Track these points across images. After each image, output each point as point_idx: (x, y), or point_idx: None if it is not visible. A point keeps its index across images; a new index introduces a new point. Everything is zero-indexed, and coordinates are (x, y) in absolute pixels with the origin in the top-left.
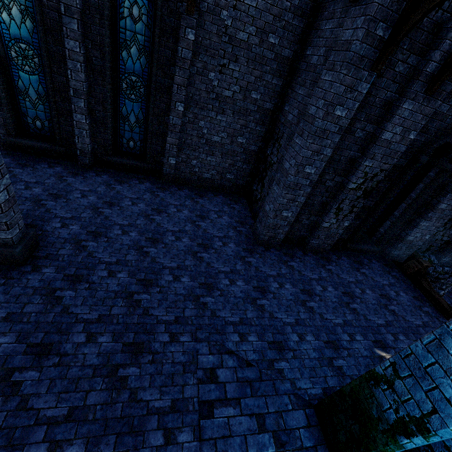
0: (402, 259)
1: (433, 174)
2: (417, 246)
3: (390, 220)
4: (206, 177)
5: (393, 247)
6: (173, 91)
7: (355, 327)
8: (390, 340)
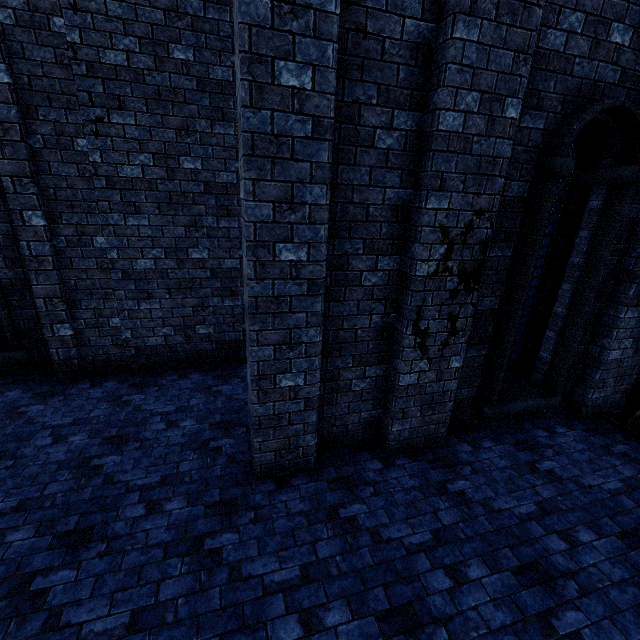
0: (618, 404)
1: (598, 202)
2: (635, 368)
3: (552, 328)
4: (155, 344)
5: (587, 384)
6: (6, 191)
7: None
8: None
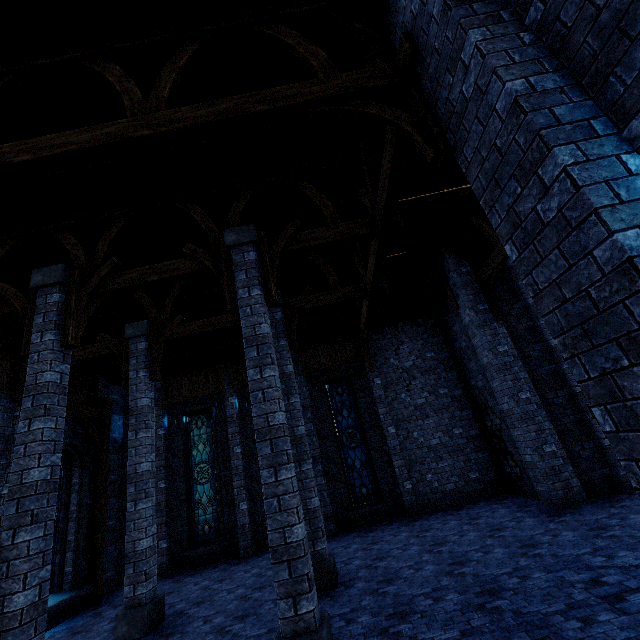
0: None
1: None
2: None
3: None
4: (450, 489)
5: None
6: (381, 421)
7: None
8: None
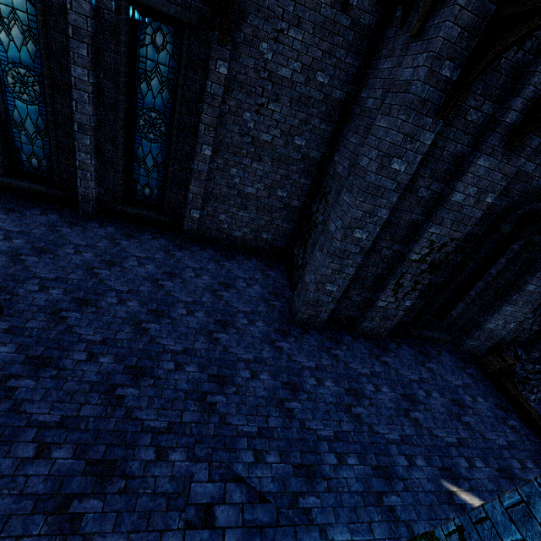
0: (481, 352)
1: (517, 247)
2: (499, 336)
3: (464, 302)
4: (237, 236)
5: (469, 336)
6: (199, 131)
7: (416, 446)
8: (463, 467)
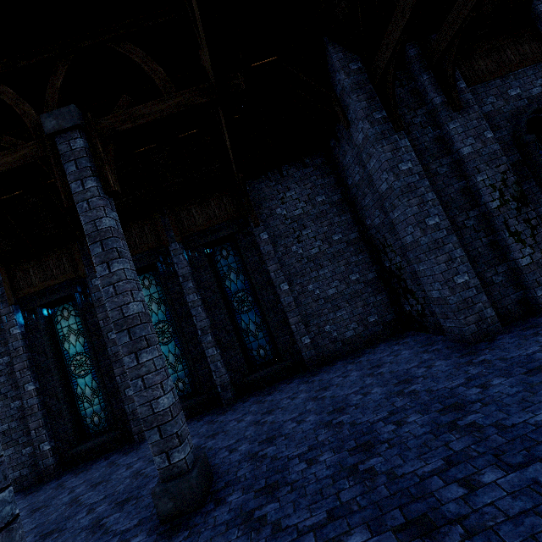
0: None
1: None
2: None
3: None
4: (350, 336)
5: None
6: (272, 279)
7: None
8: None
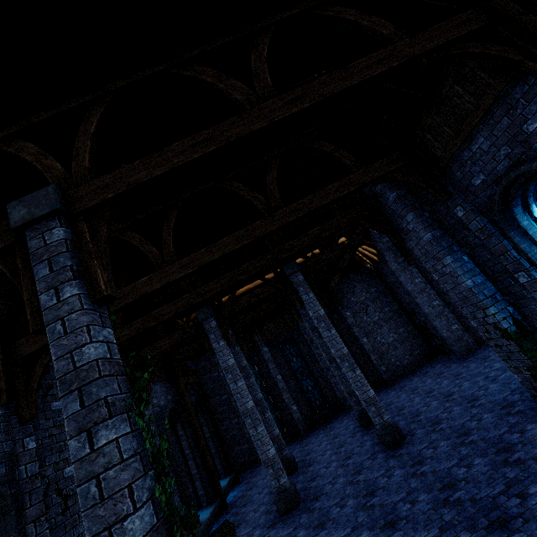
0: None
1: None
2: None
3: None
4: (406, 363)
5: None
6: (357, 336)
7: None
8: None
